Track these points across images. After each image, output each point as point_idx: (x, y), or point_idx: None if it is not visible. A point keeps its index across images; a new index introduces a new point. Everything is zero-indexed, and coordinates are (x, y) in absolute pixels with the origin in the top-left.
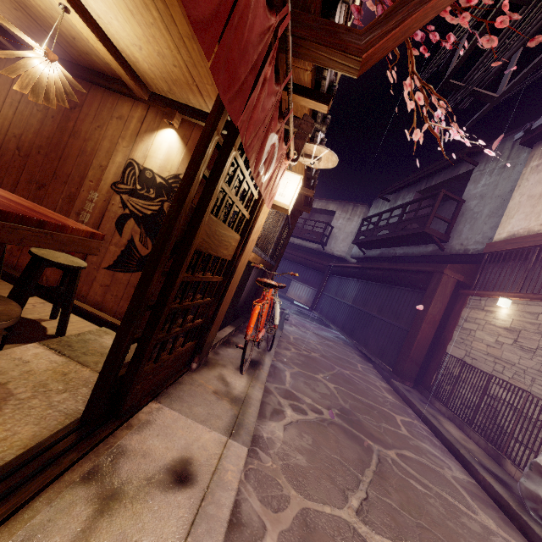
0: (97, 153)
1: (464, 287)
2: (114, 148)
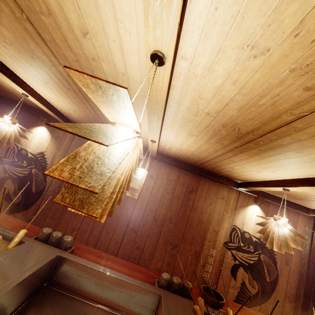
0: (211, 222)
1: None
2: (222, 218)
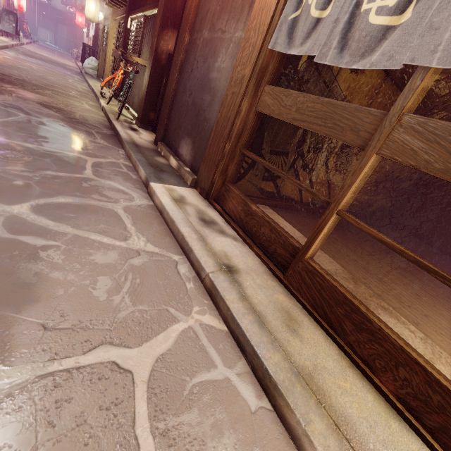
0: None
1: None
2: None
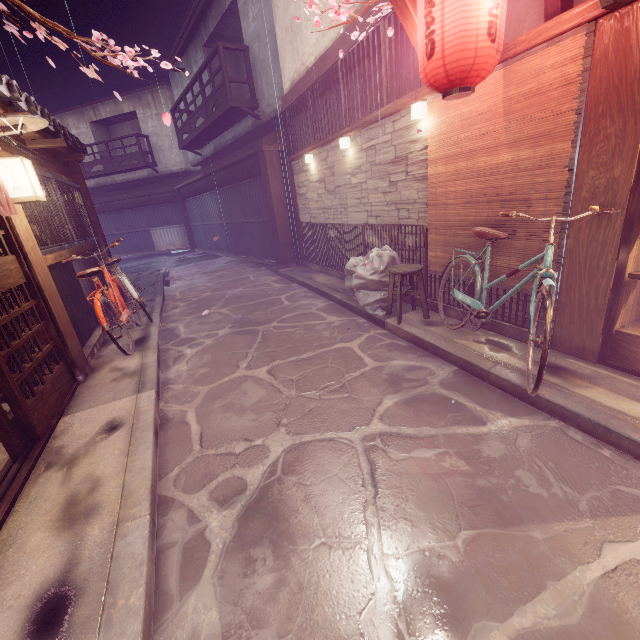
0: None
1: (289, 153)
2: None
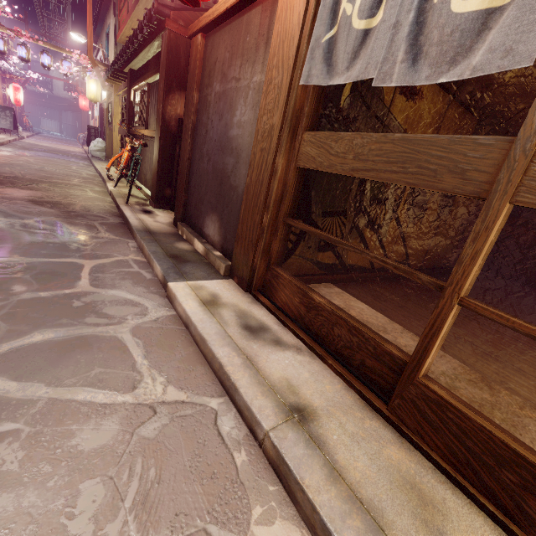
0: None
1: None
2: None
